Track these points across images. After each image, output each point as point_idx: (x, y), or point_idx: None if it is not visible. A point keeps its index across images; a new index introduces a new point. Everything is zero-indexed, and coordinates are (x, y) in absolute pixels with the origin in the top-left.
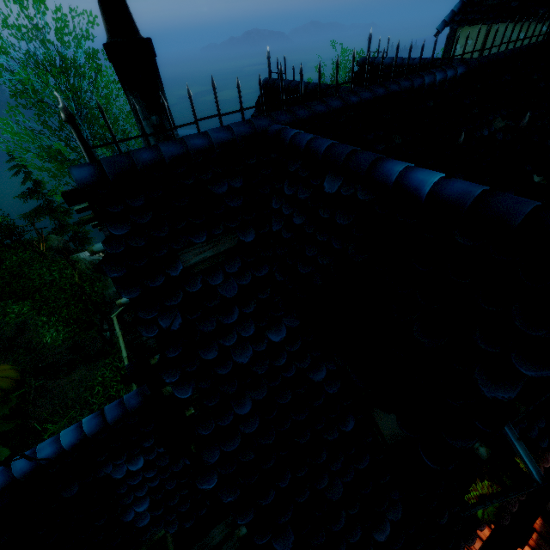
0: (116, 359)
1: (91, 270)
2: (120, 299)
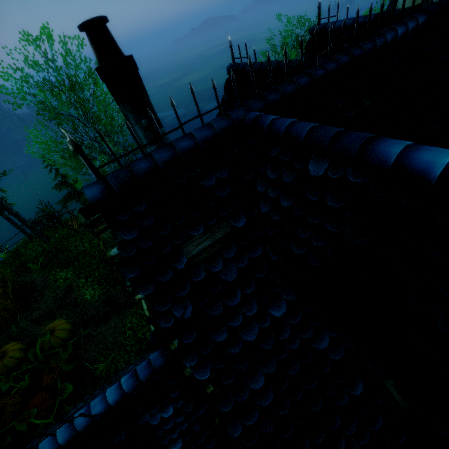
0: (139, 308)
1: (111, 238)
2: (138, 294)
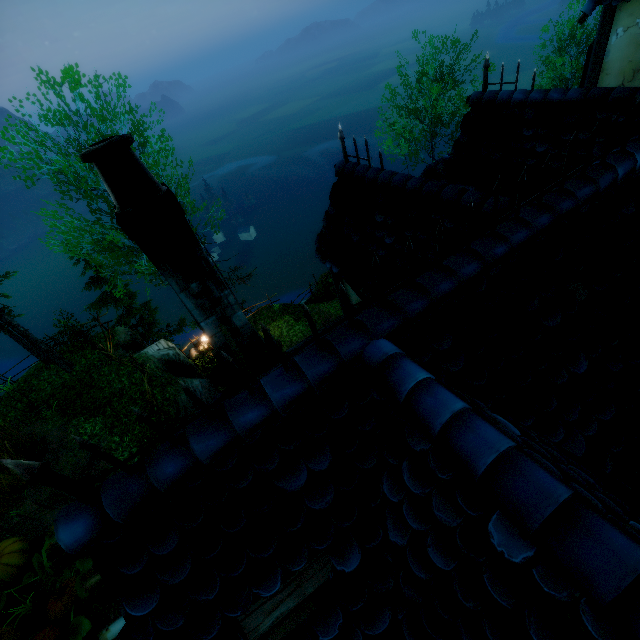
0: None
1: (161, 369)
2: None
